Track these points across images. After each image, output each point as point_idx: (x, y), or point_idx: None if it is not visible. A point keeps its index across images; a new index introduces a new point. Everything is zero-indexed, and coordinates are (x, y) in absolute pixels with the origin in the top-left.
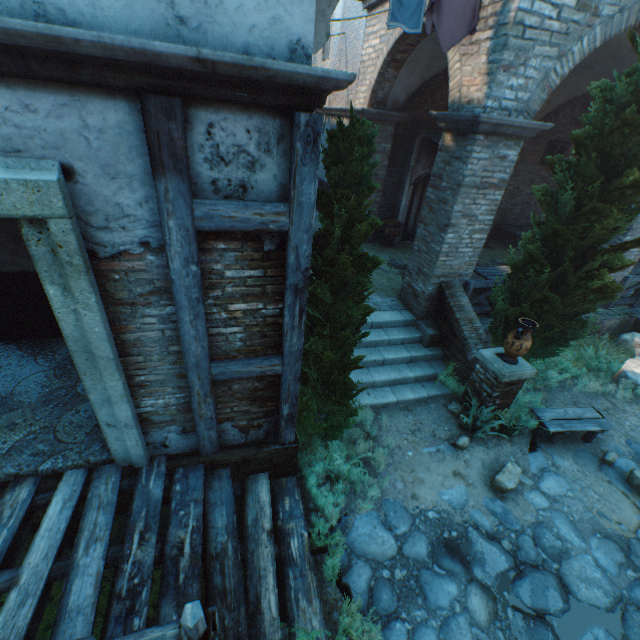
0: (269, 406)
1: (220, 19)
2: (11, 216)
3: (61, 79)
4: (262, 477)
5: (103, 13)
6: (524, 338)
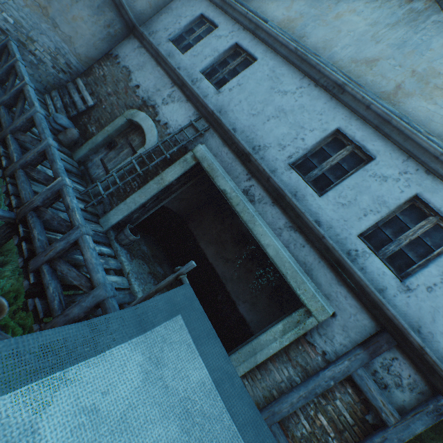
0: None
1: (433, 343)
2: (306, 305)
3: (365, 304)
4: None
5: (395, 308)
6: None
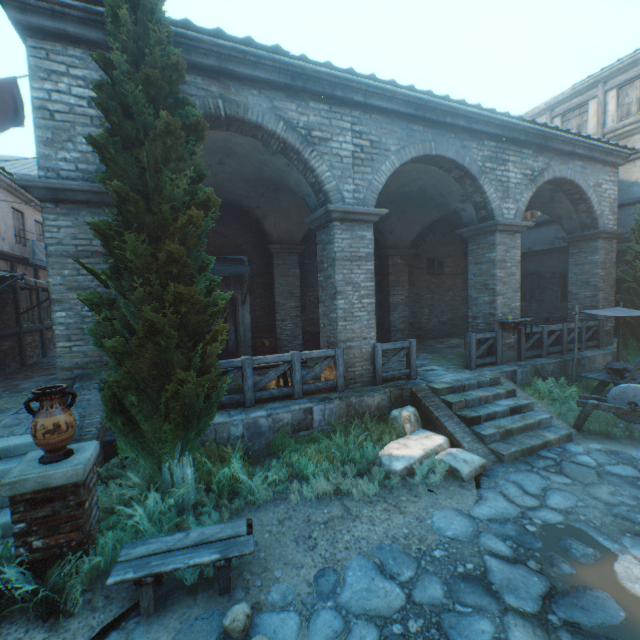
0: None
1: None
2: None
3: None
4: None
5: None
6: (42, 413)
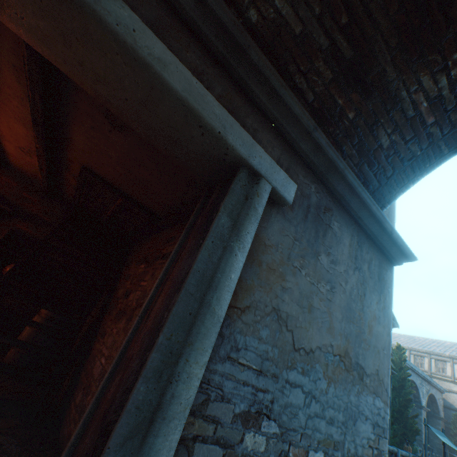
0: None
1: None
2: None
3: None
4: None
5: None
6: (409, 444)
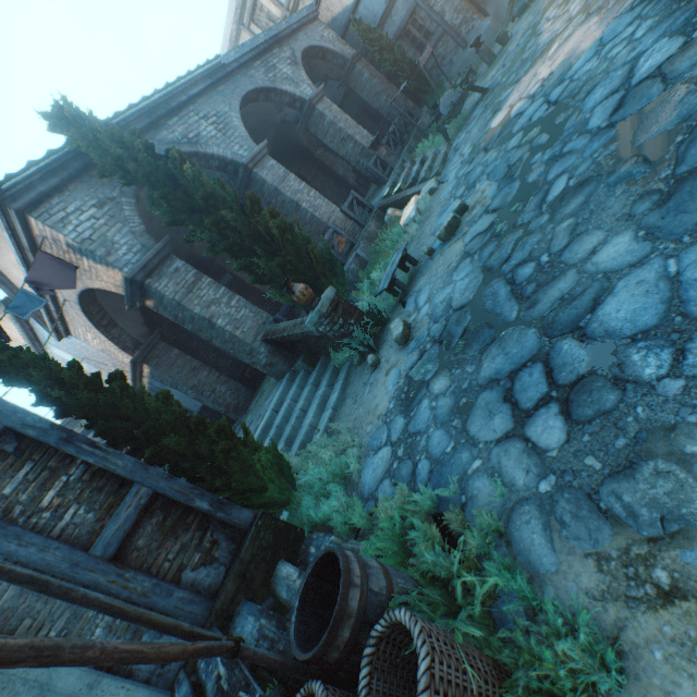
0: (194, 521)
1: None
2: None
3: None
4: (278, 567)
5: None
6: (295, 288)
